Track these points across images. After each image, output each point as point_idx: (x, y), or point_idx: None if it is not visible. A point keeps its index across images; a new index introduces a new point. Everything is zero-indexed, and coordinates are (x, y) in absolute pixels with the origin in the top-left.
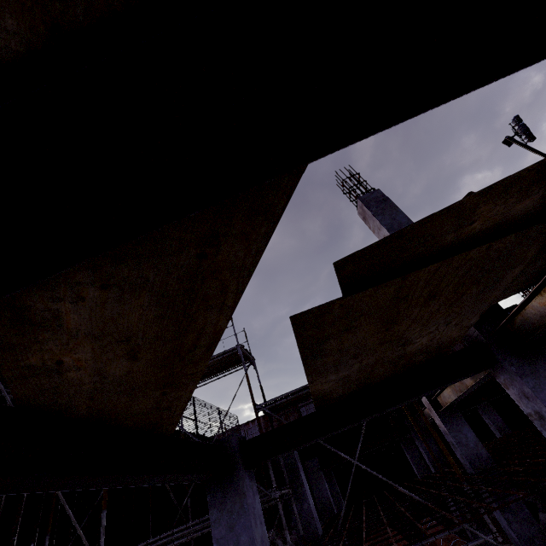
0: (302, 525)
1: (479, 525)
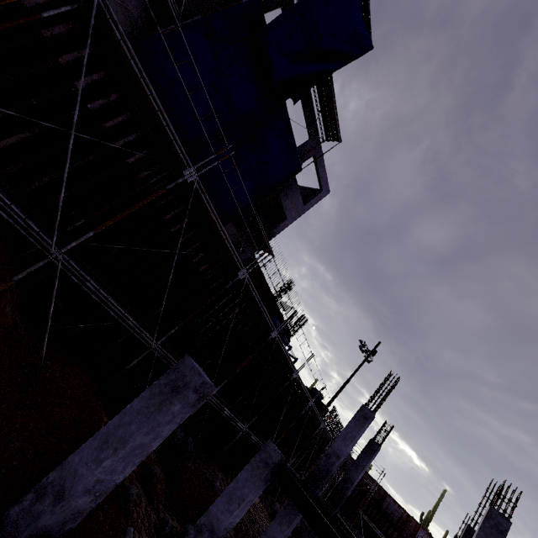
0: None
1: None
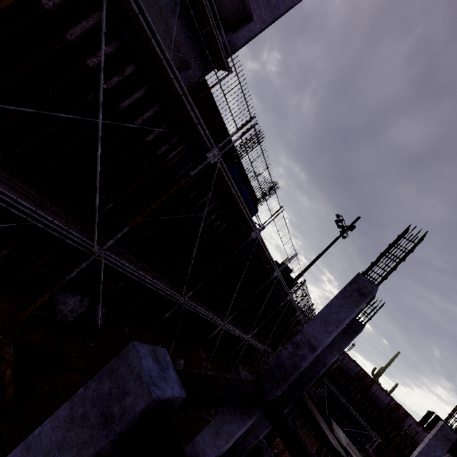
0: None
1: None
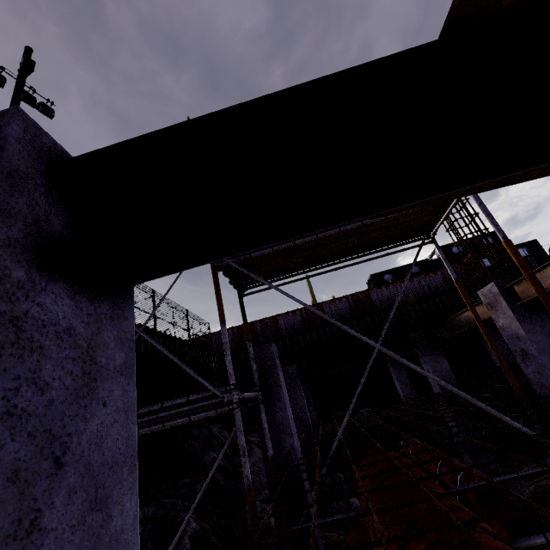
0: (272, 442)
1: (483, 452)
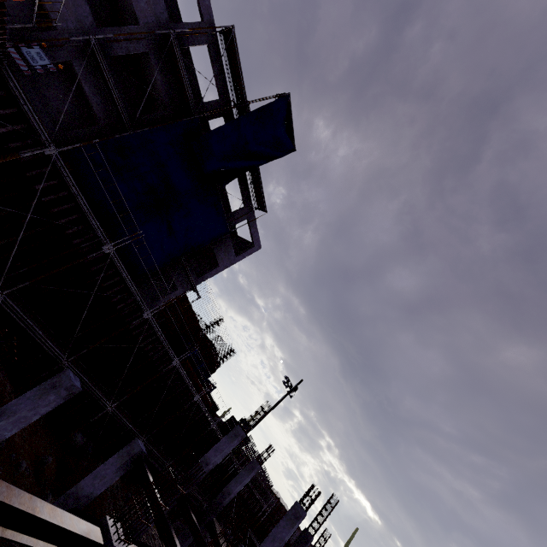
0: None
1: None
